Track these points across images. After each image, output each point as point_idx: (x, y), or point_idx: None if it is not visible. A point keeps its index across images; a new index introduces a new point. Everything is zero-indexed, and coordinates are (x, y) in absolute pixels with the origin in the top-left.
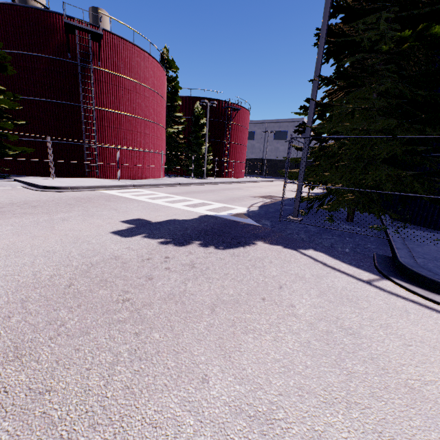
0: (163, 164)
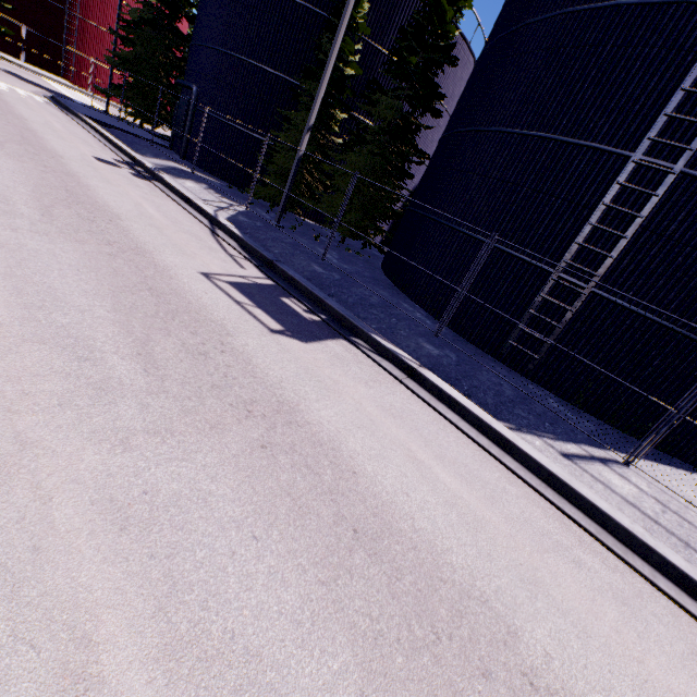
0: None
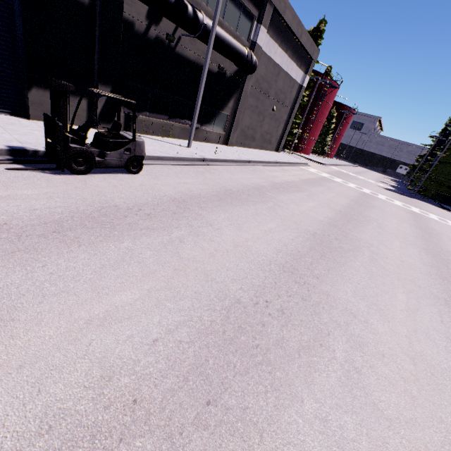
0: None
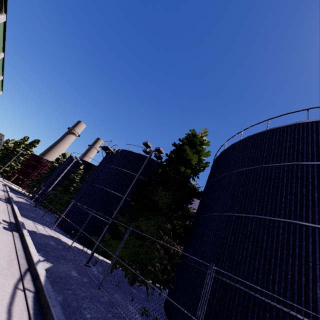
0: None
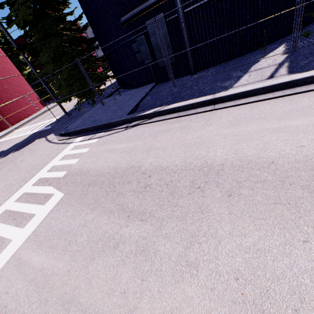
0: (36, 100)
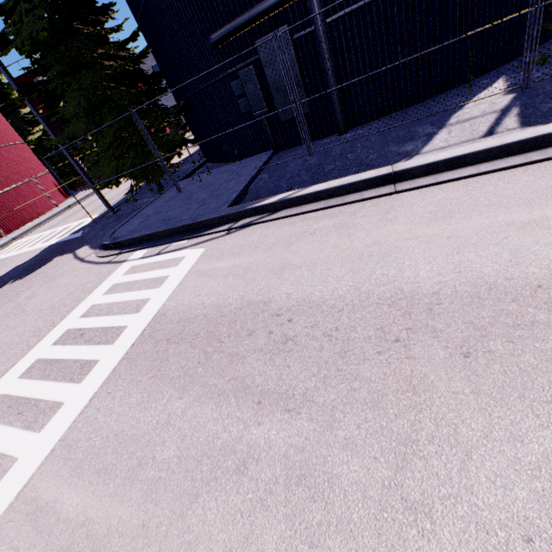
0: (52, 187)
